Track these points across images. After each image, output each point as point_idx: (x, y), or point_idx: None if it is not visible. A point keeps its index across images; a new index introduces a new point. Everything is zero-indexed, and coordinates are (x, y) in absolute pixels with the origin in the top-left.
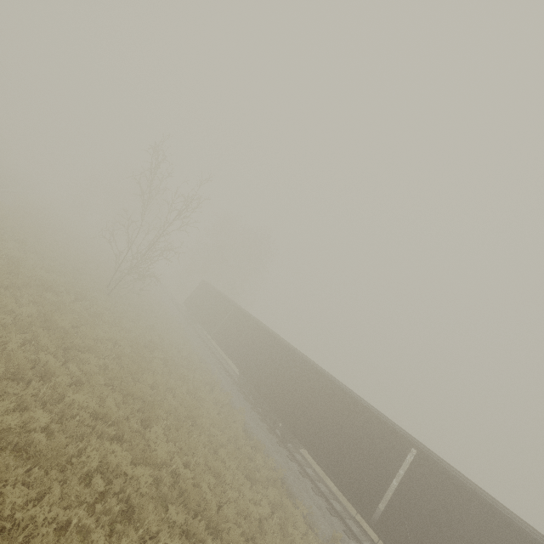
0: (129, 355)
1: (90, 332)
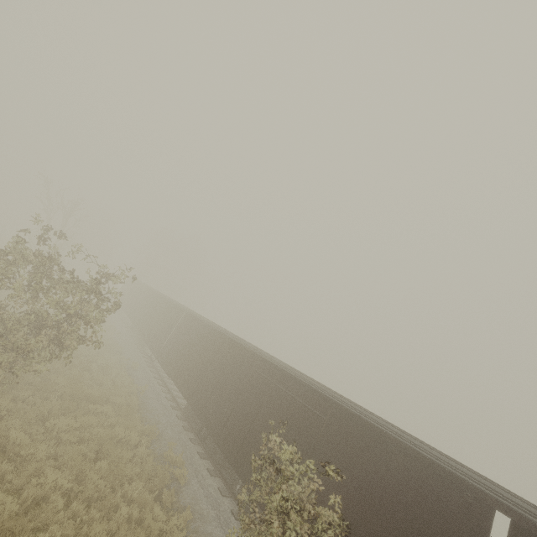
0: None
1: None
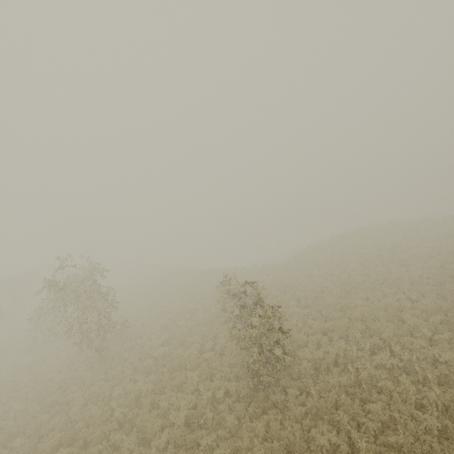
0: None
1: None
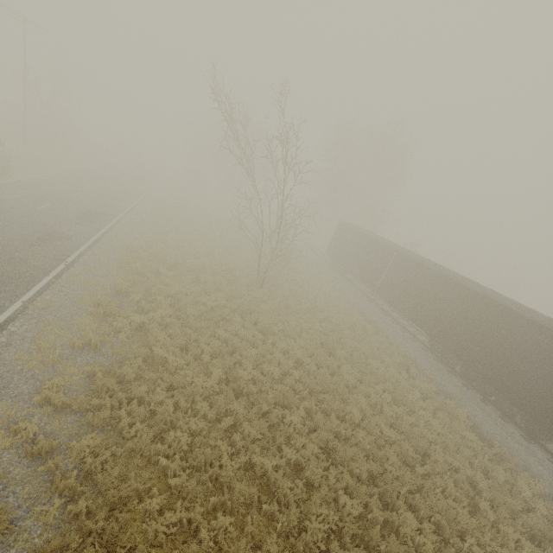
0: (320, 379)
1: (275, 370)
